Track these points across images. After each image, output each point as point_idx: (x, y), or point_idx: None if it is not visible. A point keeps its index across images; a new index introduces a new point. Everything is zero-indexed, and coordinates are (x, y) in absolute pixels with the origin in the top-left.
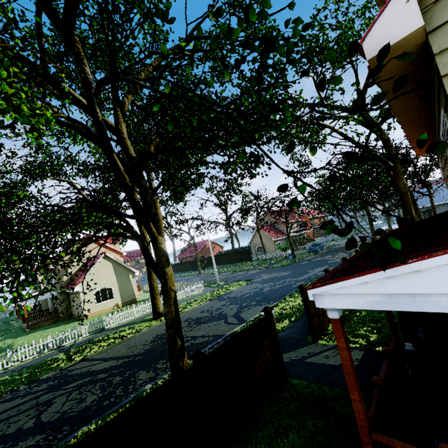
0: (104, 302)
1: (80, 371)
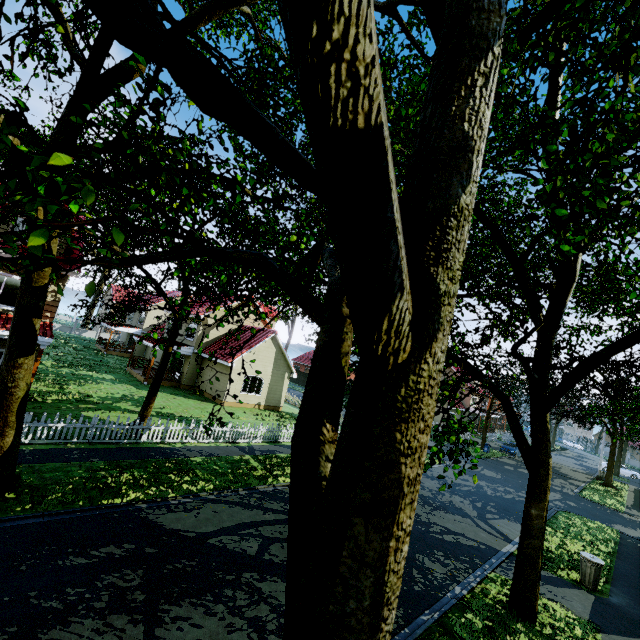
0: (249, 394)
1: None
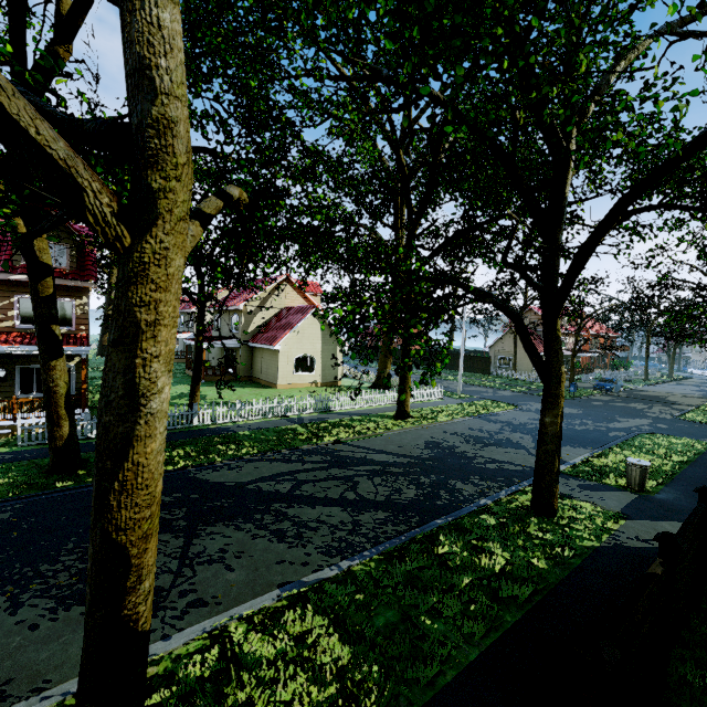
0: (303, 373)
1: (351, 454)
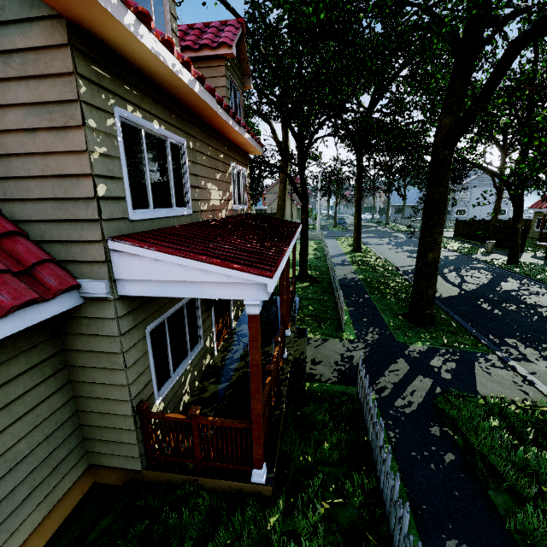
0: None
1: None
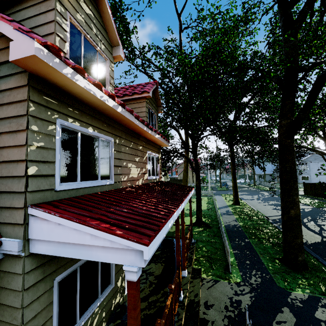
0: None
1: None
